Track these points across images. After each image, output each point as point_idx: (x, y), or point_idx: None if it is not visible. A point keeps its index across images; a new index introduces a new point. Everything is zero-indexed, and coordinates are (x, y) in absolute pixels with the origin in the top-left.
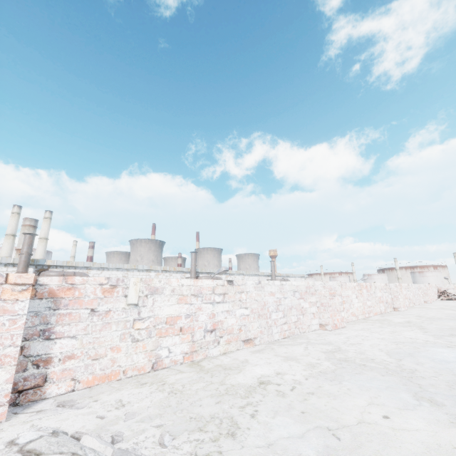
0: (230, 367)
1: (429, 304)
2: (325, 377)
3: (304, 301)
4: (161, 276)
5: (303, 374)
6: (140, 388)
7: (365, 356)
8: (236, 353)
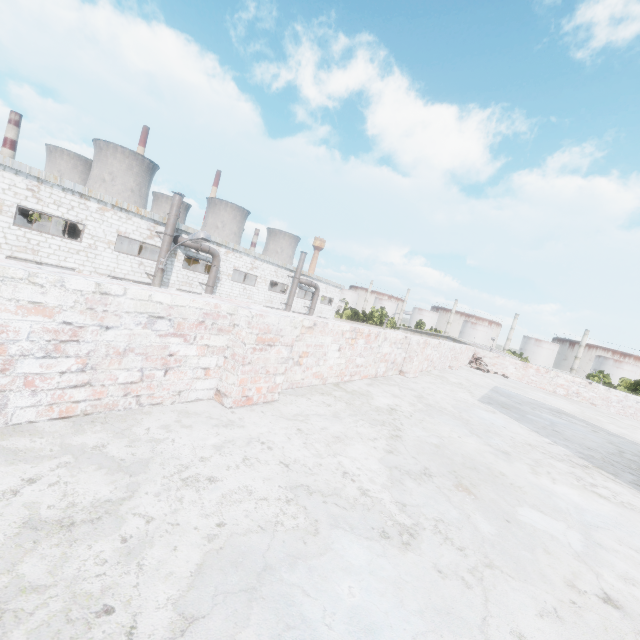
0: None
1: (452, 372)
2: None
3: (186, 341)
4: (109, 215)
5: None
6: None
7: (113, 580)
8: None
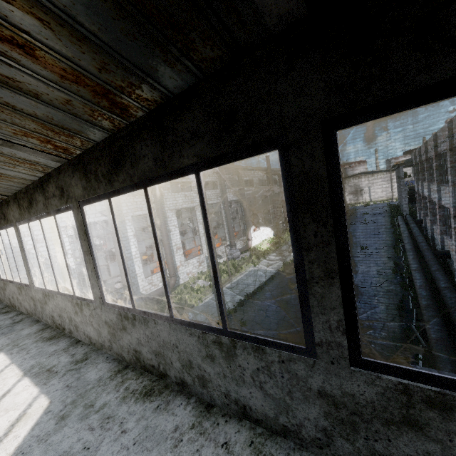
0: None
1: None
2: None
3: None
4: (255, 173)
5: None
6: None
7: None
8: None
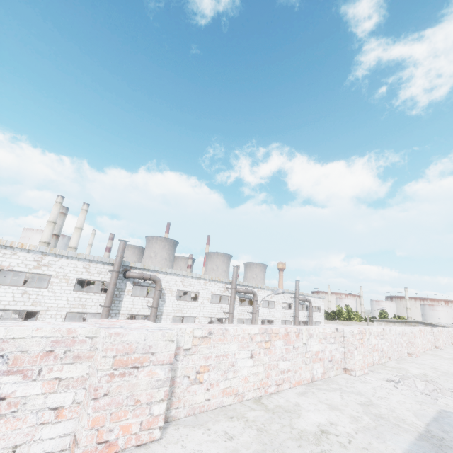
0: (400, 368)
1: None
2: (445, 376)
3: (402, 339)
4: (208, 284)
5: (435, 374)
6: (384, 370)
7: (451, 372)
8: (389, 362)
